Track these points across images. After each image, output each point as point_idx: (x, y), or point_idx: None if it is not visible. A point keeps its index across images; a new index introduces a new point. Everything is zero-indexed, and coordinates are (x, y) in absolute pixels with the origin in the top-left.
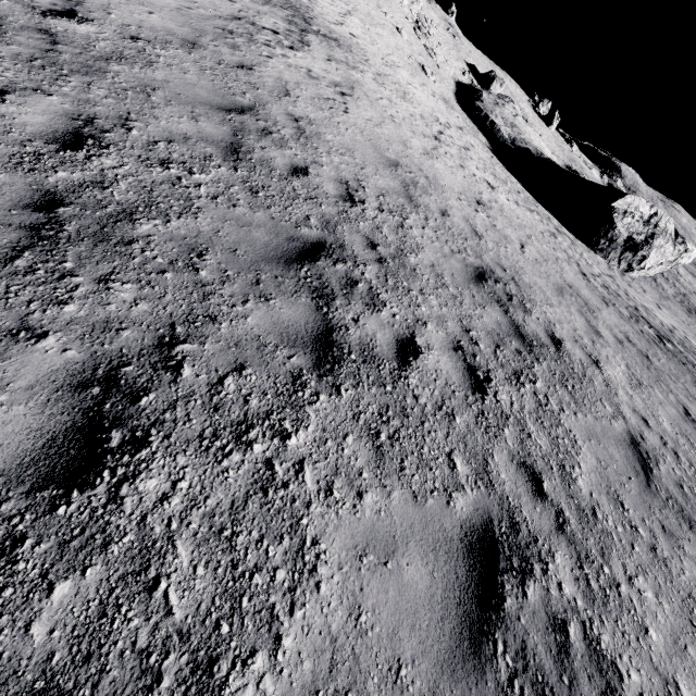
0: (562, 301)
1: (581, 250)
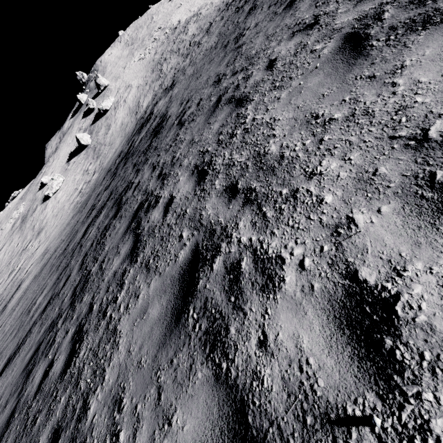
0: None
1: None
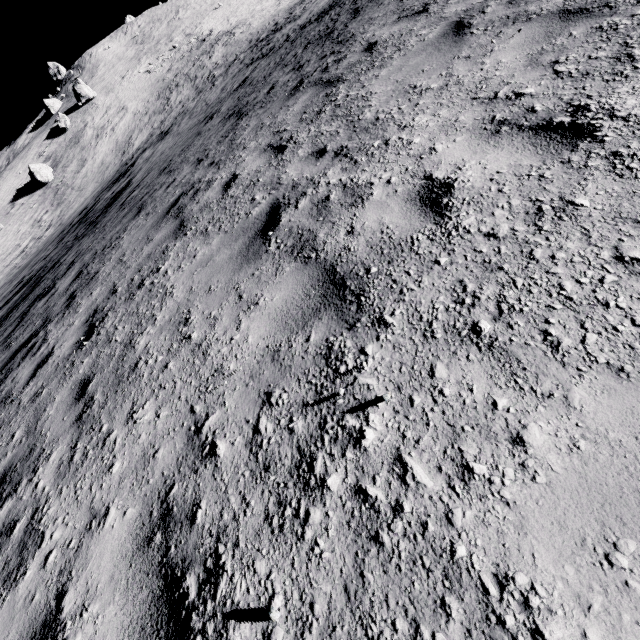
0: None
1: None
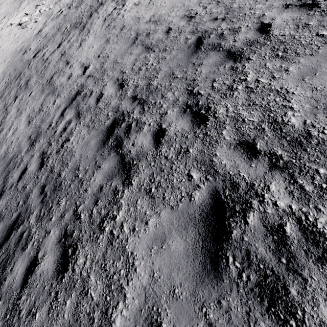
0: None
1: None
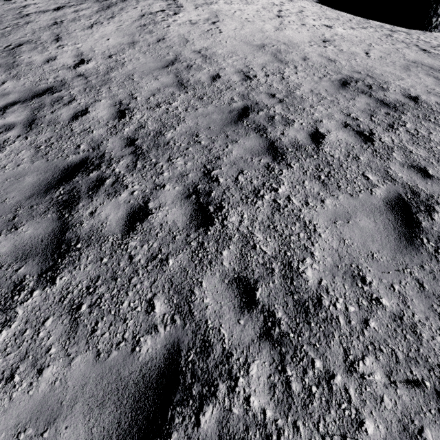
0: (410, 74)
1: (417, 36)
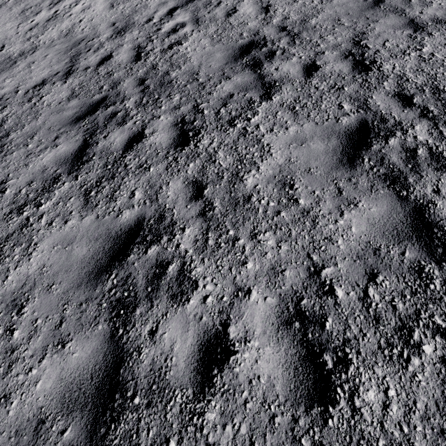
0: None
1: None
